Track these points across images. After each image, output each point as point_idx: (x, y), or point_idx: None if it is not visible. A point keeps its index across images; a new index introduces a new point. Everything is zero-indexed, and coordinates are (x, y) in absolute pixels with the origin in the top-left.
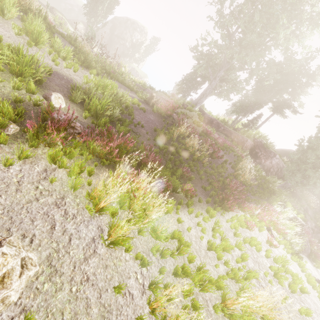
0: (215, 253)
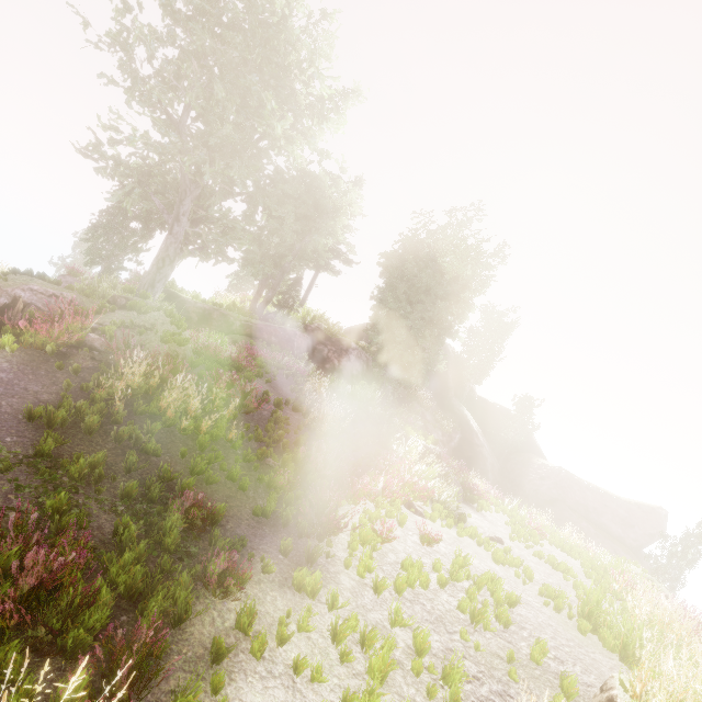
0: None
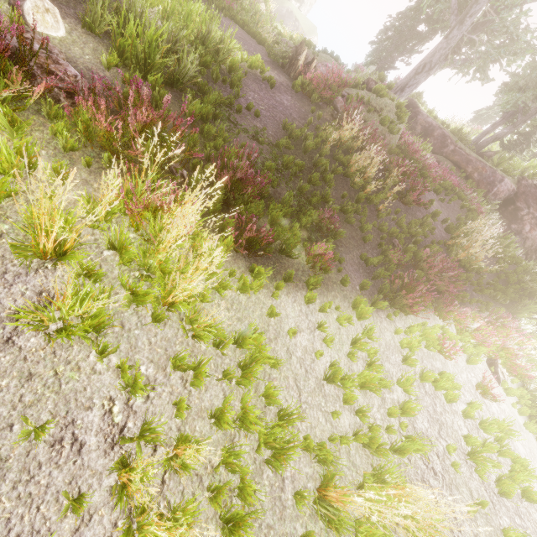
0: (342, 388)
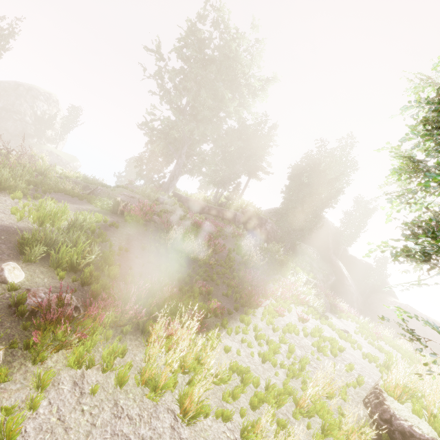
0: (269, 362)
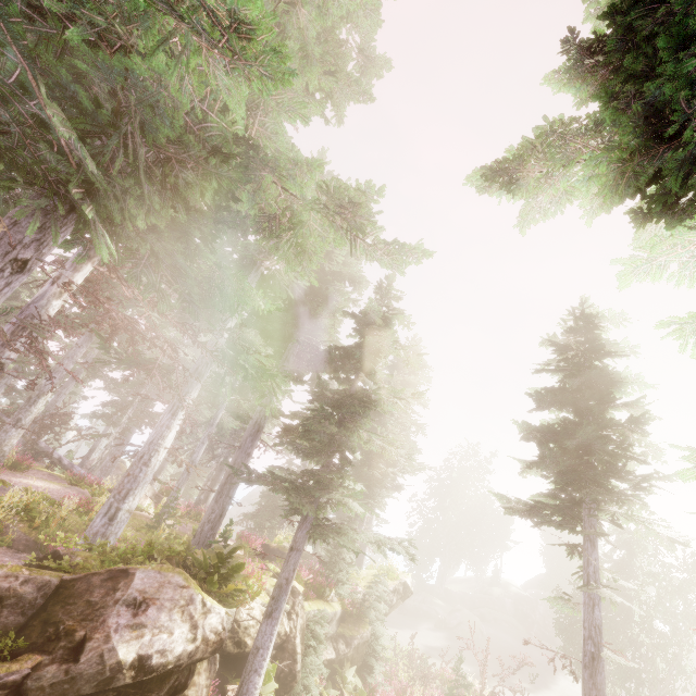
0: None
